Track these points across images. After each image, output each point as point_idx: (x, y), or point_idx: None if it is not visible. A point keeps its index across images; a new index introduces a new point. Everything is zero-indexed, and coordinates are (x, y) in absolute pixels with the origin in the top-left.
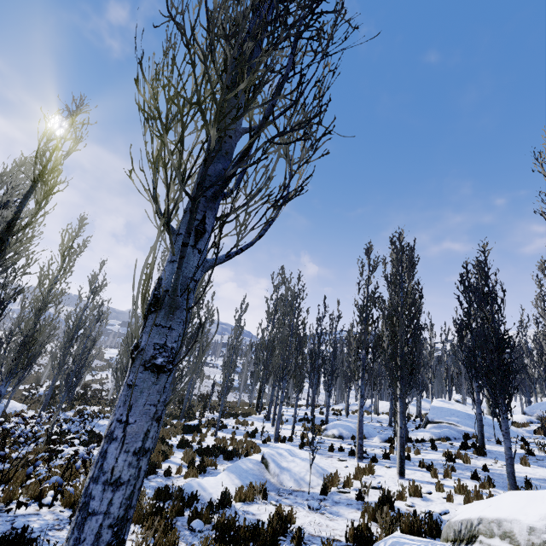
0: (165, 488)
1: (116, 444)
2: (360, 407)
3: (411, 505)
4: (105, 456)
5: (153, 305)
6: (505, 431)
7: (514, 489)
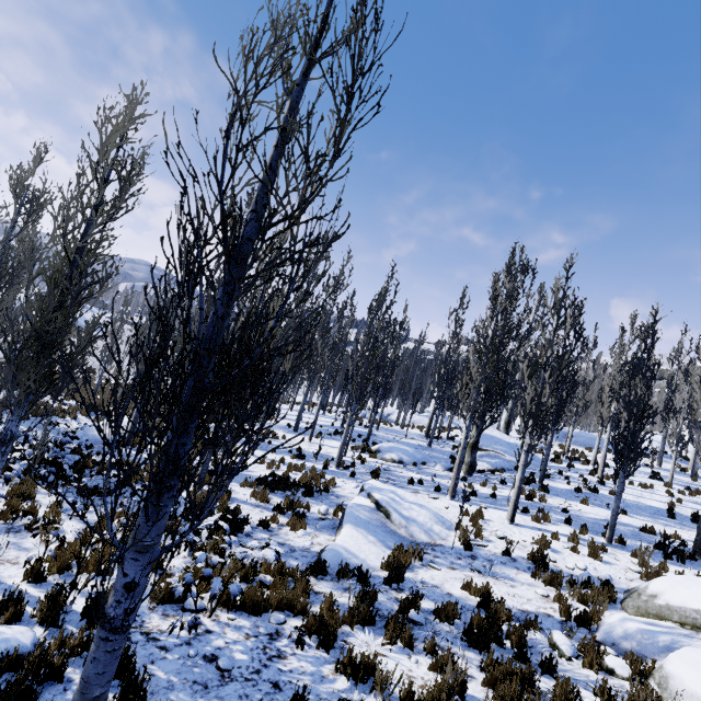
0: (322, 562)
1: None
2: (463, 448)
3: (555, 561)
4: None
5: None
6: (620, 493)
7: (613, 538)
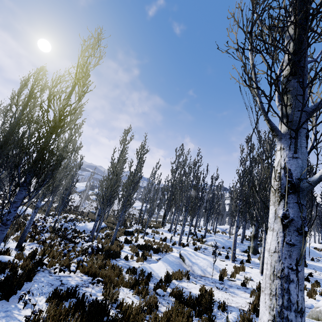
0: (133, 268)
1: (294, 285)
2: (235, 232)
3: None
4: (289, 292)
5: (290, 188)
6: None
7: None
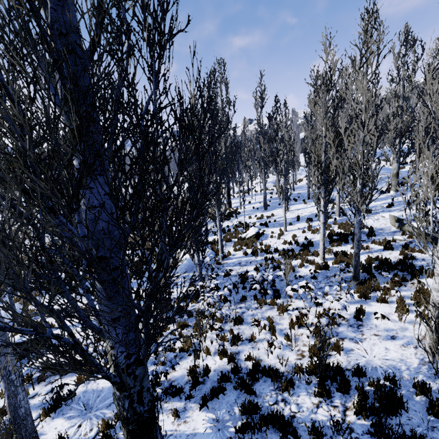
0: None
1: None
2: None
3: None
4: None
5: None
6: None
7: None
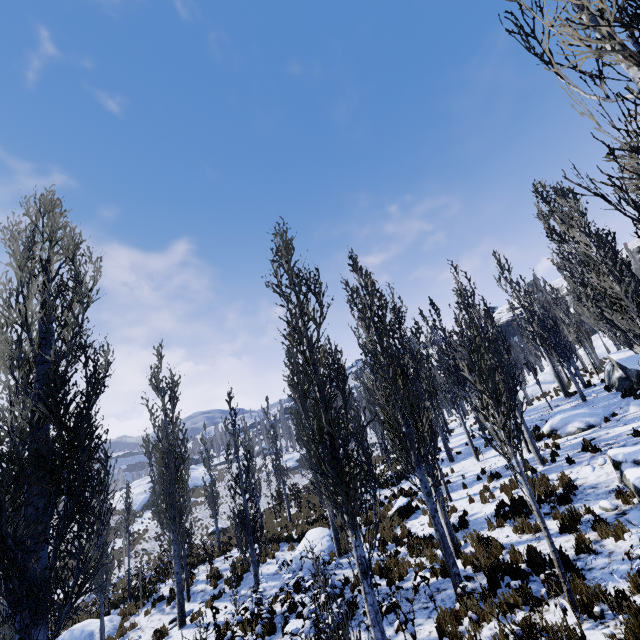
0: None
1: None
2: None
3: None
4: None
5: None
6: None
7: None
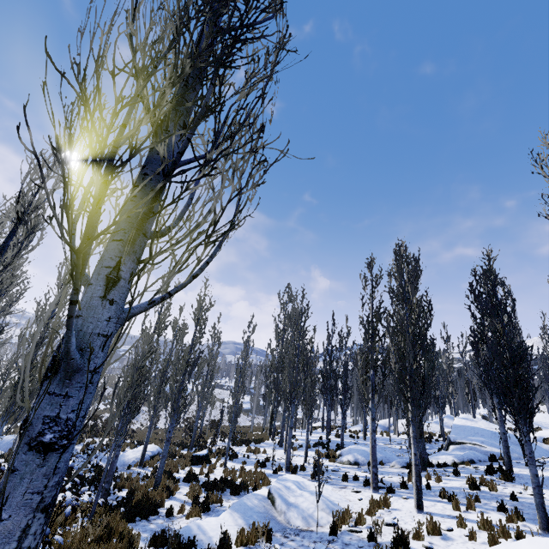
0: (162, 533)
1: None
2: (372, 431)
3: (429, 546)
4: None
5: (50, 369)
6: (529, 455)
7: (546, 523)
